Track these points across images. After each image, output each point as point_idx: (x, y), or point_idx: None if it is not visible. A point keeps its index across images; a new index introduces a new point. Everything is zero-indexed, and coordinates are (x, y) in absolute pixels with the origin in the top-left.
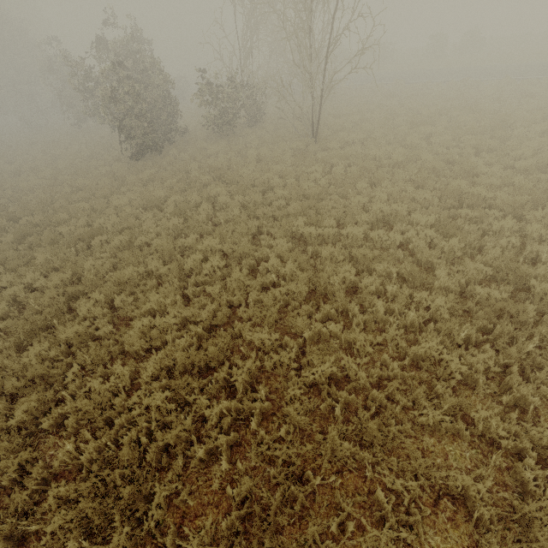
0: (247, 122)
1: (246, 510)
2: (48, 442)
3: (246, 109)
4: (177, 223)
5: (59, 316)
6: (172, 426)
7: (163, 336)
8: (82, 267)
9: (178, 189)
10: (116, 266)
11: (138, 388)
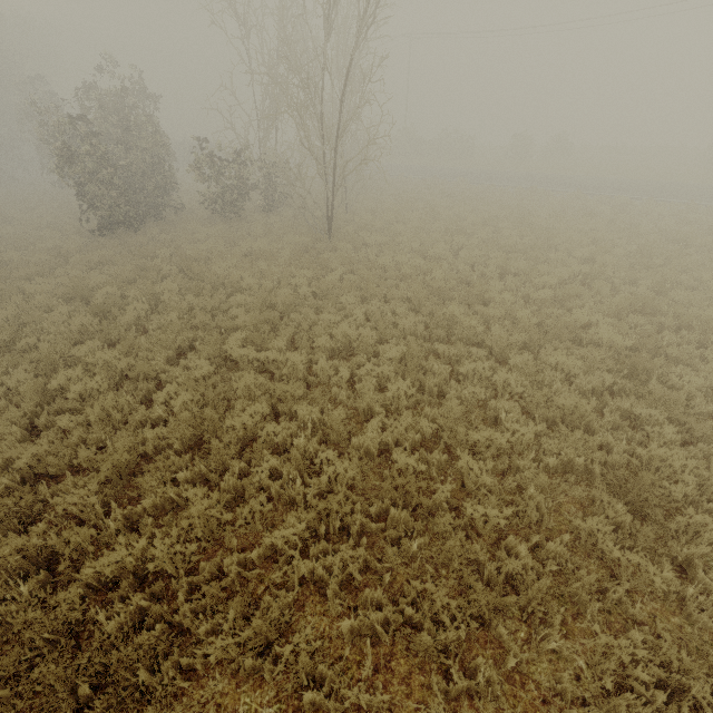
0: (262, 205)
1: None
2: None
3: (262, 190)
4: (86, 324)
5: None
6: None
7: None
8: None
9: (125, 279)
10: None
11: None
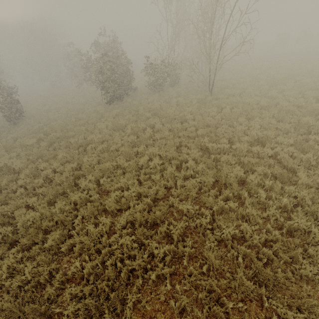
0: (169, 84)
1: (184, 318)
2: (64, 259)
3: (169, 77)
4: (133, 139)
5: (70, 187)
6: (137, 258)
7: (127, 202)
8: (82, 161)
9: (132, 120)
10: (99, 161)
11: (113, 232)
